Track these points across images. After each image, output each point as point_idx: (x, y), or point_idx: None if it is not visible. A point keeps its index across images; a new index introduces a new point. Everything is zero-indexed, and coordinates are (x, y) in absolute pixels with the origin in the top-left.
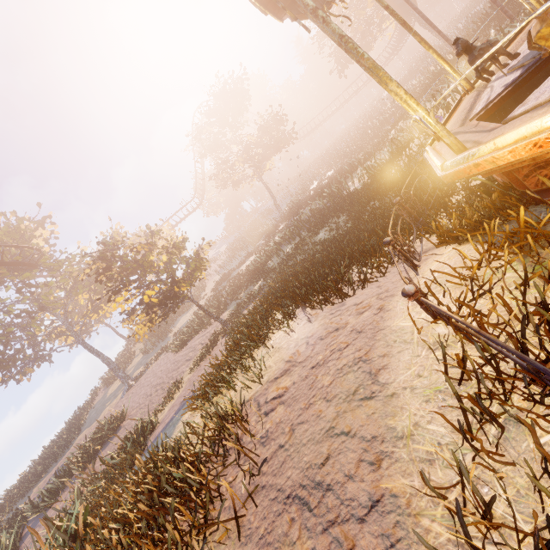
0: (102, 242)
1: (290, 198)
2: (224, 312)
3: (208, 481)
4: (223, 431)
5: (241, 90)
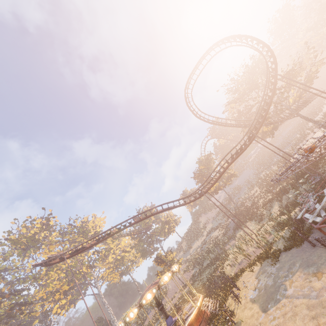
0: (157, 254)
1: (247, 186)
2: (193, 269)
3: None
4: None
5: (209, 160)
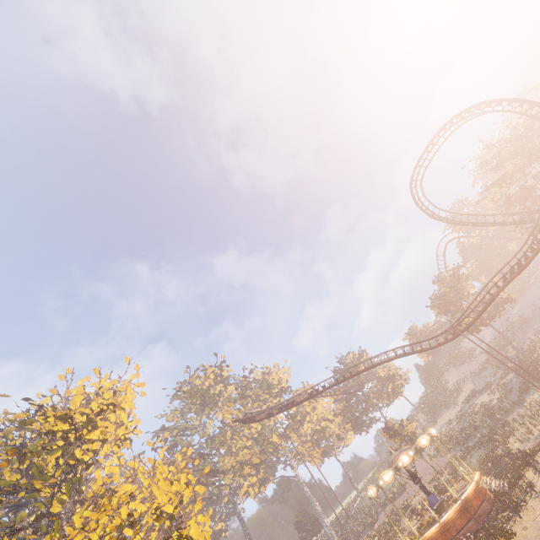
0: (386, 423)
1: None
2: (449, 453)
3: (398, 537)
4: (402, 531)
5: (457, 277)
